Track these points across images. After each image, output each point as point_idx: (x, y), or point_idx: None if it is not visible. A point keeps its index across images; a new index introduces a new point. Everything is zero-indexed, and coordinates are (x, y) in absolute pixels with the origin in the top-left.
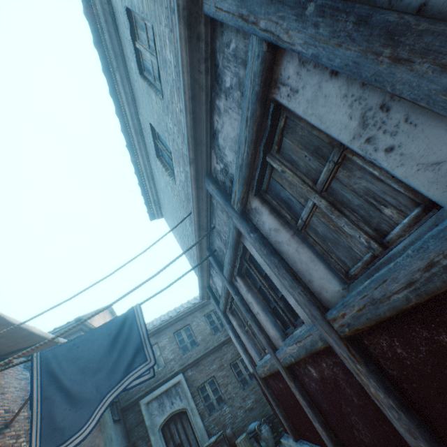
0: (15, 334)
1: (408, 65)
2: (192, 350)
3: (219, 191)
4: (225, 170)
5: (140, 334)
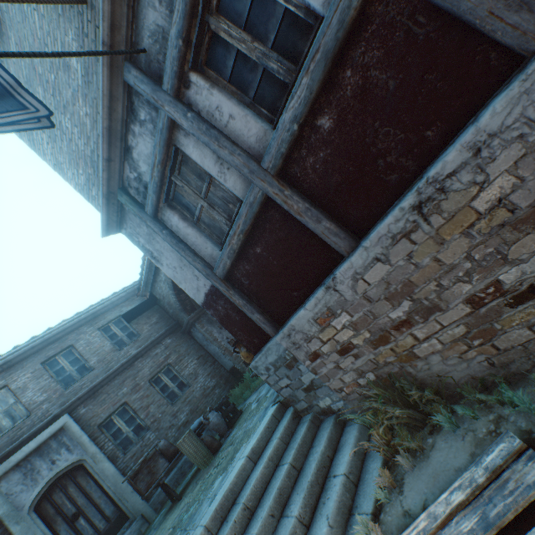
0: None
1: None
2: (83, 378)
3: None
4: None
5: None
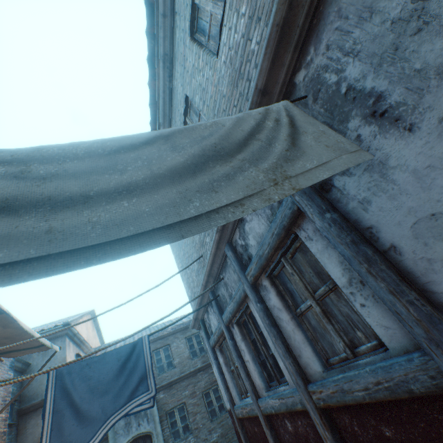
0: (19, 336)
1: (374, 278)
2: (168, 371)
3: (237, 259)
4: (245, 247)
5: (146, 364)
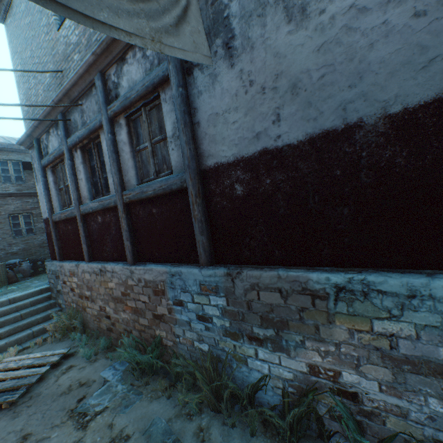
0: None
1: (183, 134)
2: None
3: (104, 92)
4: (117, 85)
5: None
